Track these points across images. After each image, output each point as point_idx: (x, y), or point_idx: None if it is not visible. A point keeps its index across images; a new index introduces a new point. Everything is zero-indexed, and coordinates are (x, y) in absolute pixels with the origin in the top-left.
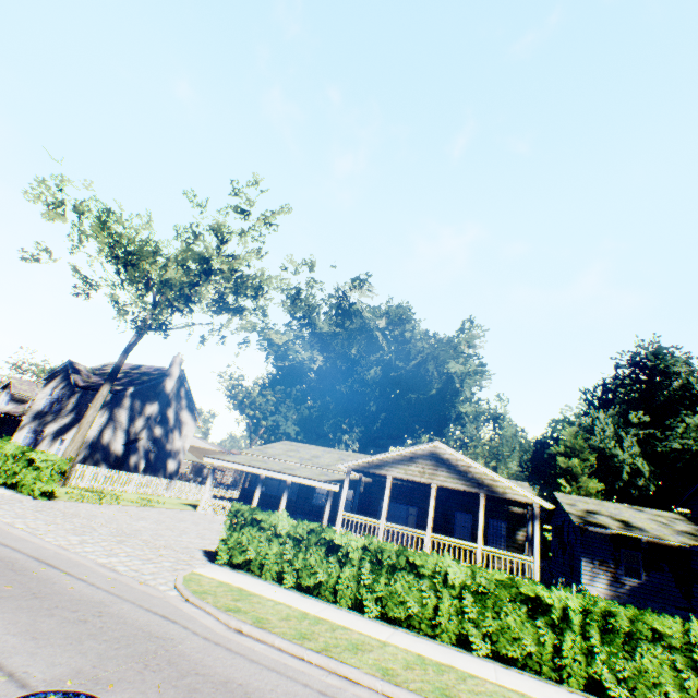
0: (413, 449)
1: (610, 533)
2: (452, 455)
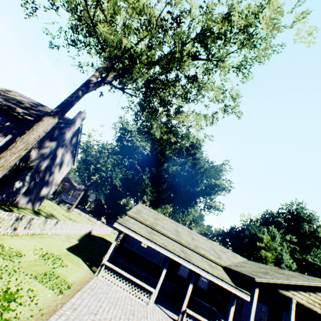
0: None
1: None
2: None
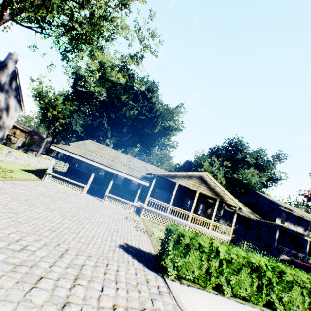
0: (194, 173)
1: (231, 211)
2: (209, 179)
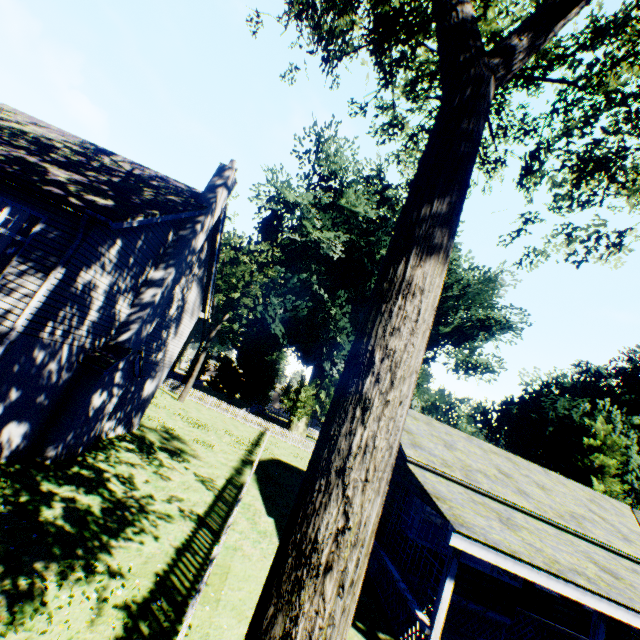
0: None
1: None
2: None
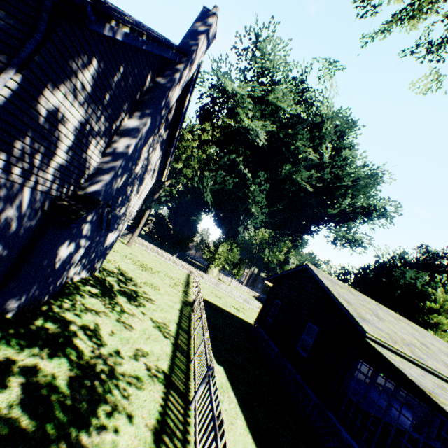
0: None
1: None
2: None
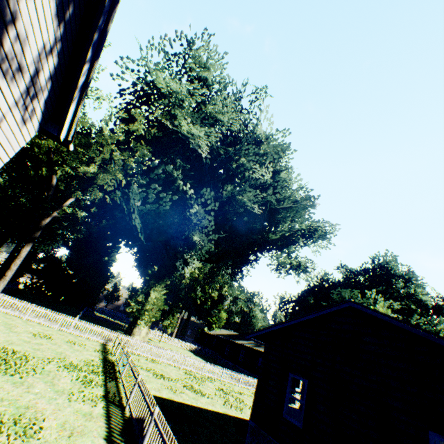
0: None
1: None
2: None
